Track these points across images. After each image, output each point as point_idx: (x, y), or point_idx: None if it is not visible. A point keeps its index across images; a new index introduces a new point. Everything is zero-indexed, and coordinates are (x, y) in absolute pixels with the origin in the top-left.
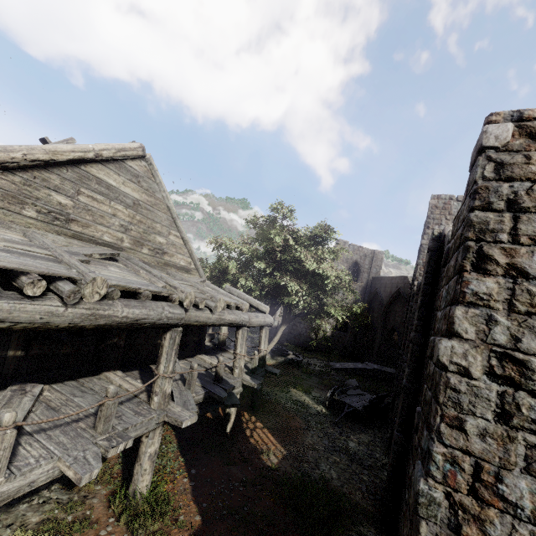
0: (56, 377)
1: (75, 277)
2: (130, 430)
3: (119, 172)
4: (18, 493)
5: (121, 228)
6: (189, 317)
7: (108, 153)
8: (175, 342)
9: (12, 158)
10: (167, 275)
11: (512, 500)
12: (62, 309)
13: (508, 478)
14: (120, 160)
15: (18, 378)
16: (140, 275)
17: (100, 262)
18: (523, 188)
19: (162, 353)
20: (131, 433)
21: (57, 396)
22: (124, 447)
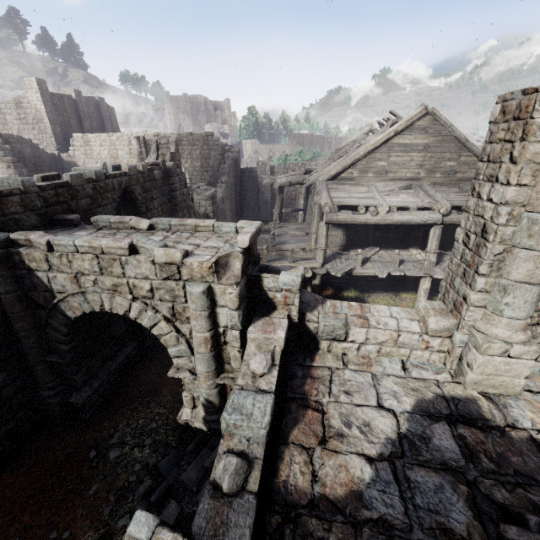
0: (388, 247)
1: (375, 205)
2: (407, 271)
3: (411, 133)
4: (364, 274)
5: (417, 166)
6: (450, 219)
7: (401, 127)
8: (435, 234)
9: (360, 156)
10: (457, 189)
11: (455, 286)
12: (371, 217)
13: (456, 279)
14: (410, 126)
15: (373, 245)
16: (418, 196)
17: (397, 193)
18: (492, 148)
19: (429, 239)
20: (408, 272)
21: (385, 254)
22: (399, 274)
